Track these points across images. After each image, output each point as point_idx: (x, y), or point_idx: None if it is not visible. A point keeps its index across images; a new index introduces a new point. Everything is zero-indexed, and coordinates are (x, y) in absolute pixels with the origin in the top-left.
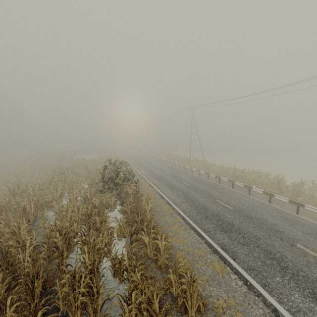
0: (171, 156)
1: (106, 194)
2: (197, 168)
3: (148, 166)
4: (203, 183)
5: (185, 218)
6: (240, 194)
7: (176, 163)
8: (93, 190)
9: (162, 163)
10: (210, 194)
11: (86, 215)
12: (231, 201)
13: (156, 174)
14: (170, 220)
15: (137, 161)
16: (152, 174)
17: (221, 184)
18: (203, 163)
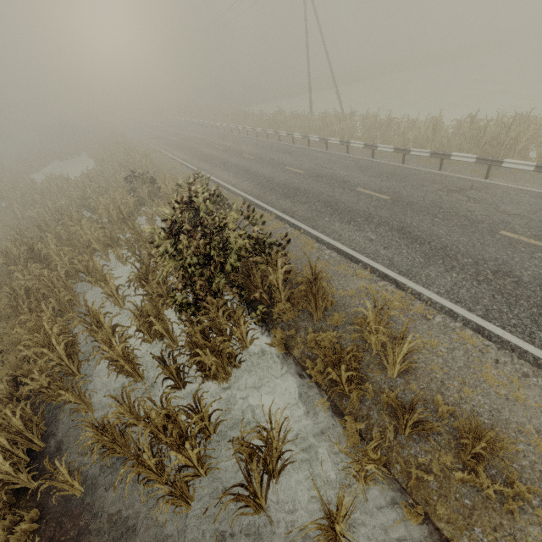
0: (270, 120)
1: (211, 312)
2: (349, 136)
3: (233, 159)
4: (407, 179)
5: (485, 327)
6: (532, 195)
7: (297, 137)
8: (156, 295)
9: (256, 142)
10: (467, 216)
11: (200, 422)
12: (541, 225)
13: (270, 180)
14: (444, 347)
15: (196, 150)
16: (262, 182)
17: (451, 174)
18: (365, 121)
